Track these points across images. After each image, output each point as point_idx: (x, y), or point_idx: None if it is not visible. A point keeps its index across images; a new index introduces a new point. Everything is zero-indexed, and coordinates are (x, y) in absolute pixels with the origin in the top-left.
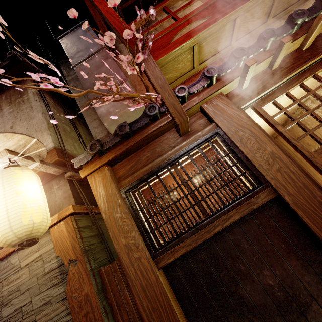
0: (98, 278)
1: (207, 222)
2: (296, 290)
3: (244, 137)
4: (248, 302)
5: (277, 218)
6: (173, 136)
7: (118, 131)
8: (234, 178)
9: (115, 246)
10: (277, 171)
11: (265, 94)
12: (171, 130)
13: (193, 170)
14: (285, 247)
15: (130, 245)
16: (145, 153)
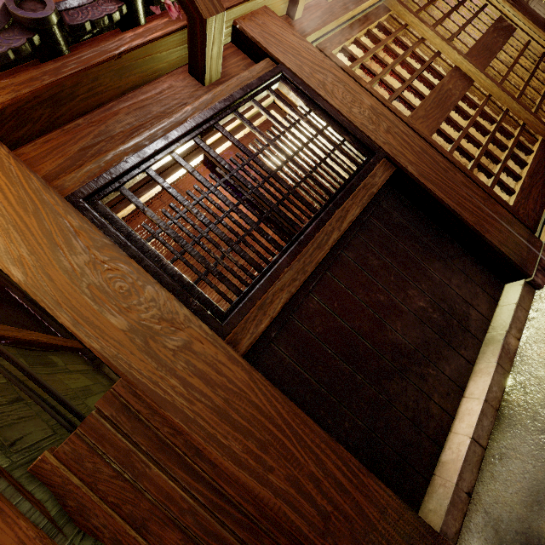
0: (41, 490)
1: (314, 227)
2: (450, 302)
3: (327, 82)
4: (405, 347)
5: (400, 211)
6: (186, 82)
7: (14, 6)
8: (331, 150)
9: (93, 345)
10: (387, 132)
11: (332, 30)
12: (176, 70)
13: (256, 140)
14: (420, 248)
15: (146, 325)
16: (119, 116)
